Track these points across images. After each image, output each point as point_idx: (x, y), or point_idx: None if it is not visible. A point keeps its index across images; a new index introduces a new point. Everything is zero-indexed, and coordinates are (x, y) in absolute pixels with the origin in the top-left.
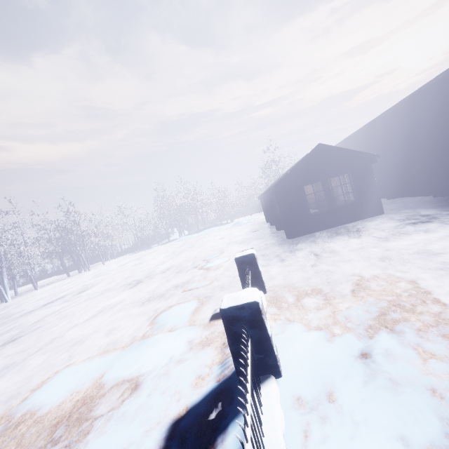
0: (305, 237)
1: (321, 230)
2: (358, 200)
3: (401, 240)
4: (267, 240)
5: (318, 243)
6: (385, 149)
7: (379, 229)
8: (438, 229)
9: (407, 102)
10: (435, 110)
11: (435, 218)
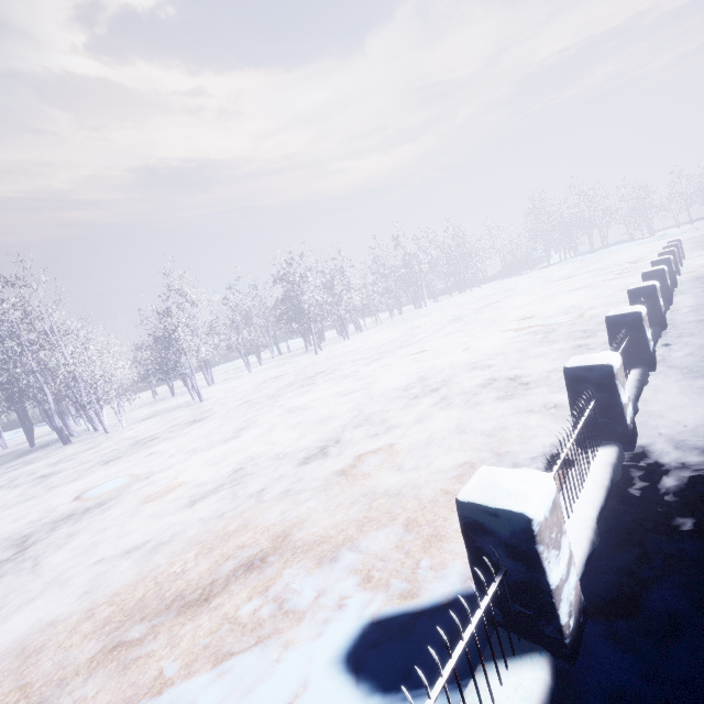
0: None
1: None
2: None
3: None
4: (701, 243)
5: None
6: None
7: None
8: None
9: None
10: None
11: None
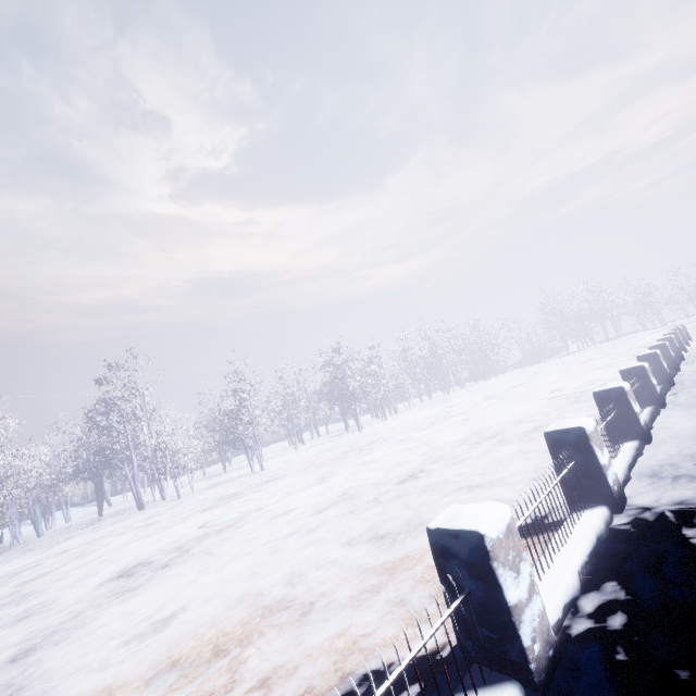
0: None
1: None
2: None
3: None
4: None
5: None
6: None
7: None
8: None
9: None
10: None
11: None
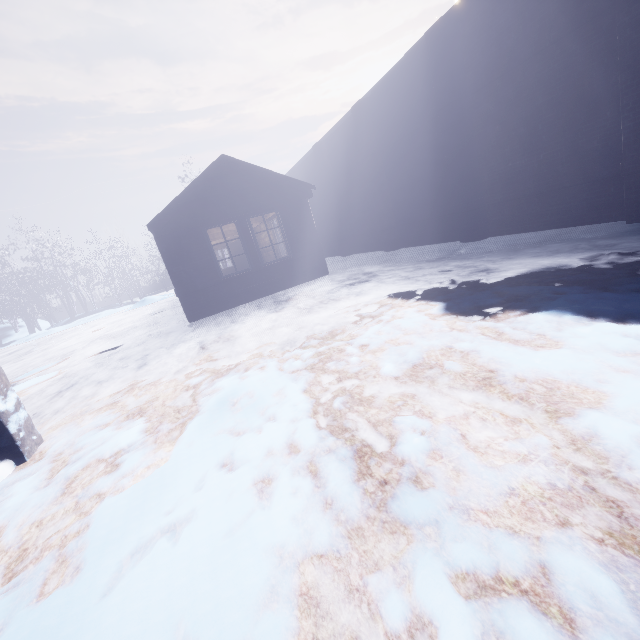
0: (215, 317)
1: (243, 303)
2: (294, 254)
3: (327, 310)
4: (160, 327)
5: (224, 326)
6: (335, 185)
7: (312, 296)
8: (372, 291)
9: (352, 118)
10: (379, 132)
11: (376, 276)
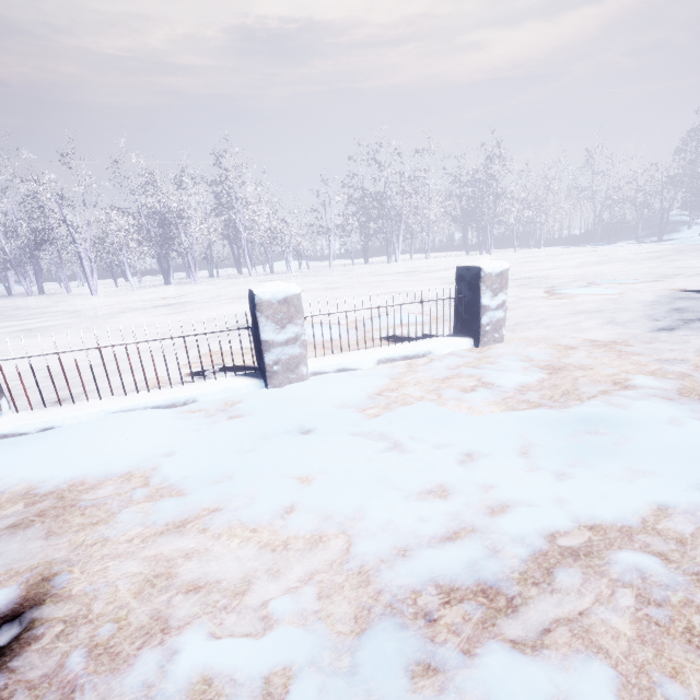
0: None
1: None
2: None
3: None
4: None
5: None
6: None
7: None
8: None
9: None
10: None
11: None
